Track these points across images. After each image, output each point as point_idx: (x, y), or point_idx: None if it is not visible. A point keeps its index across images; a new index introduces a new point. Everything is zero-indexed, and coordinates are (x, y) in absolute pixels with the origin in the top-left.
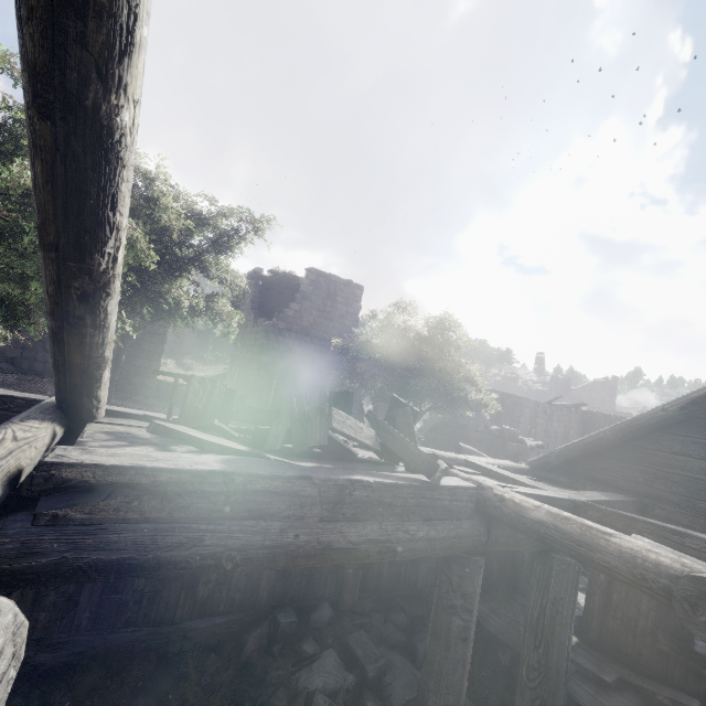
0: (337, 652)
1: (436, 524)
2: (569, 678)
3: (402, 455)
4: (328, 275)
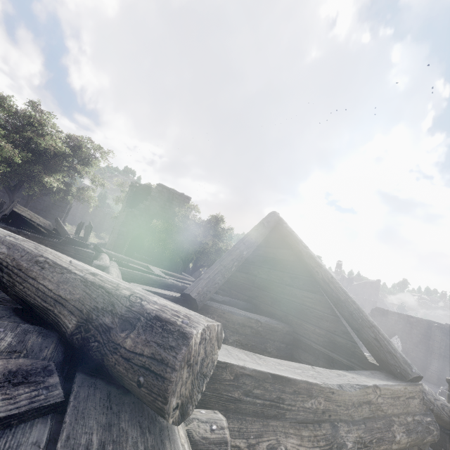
0: None
1: None
2: None
3: (62, 234)
4: (169, 188)
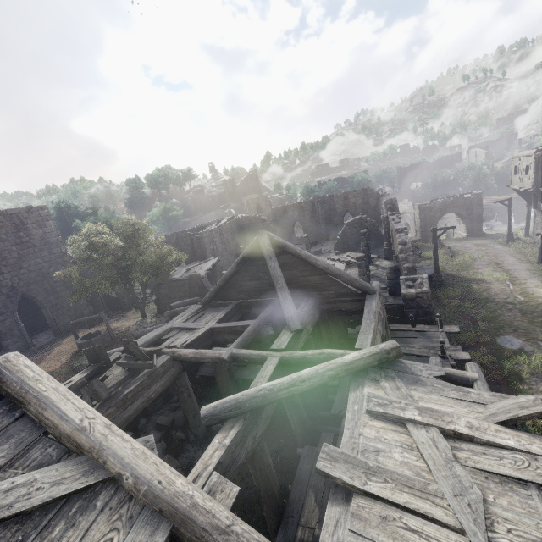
0: (155, 429)
1: (162, 379)
2: (235, 372)
3: (138, 368)
4: (4, 211)
